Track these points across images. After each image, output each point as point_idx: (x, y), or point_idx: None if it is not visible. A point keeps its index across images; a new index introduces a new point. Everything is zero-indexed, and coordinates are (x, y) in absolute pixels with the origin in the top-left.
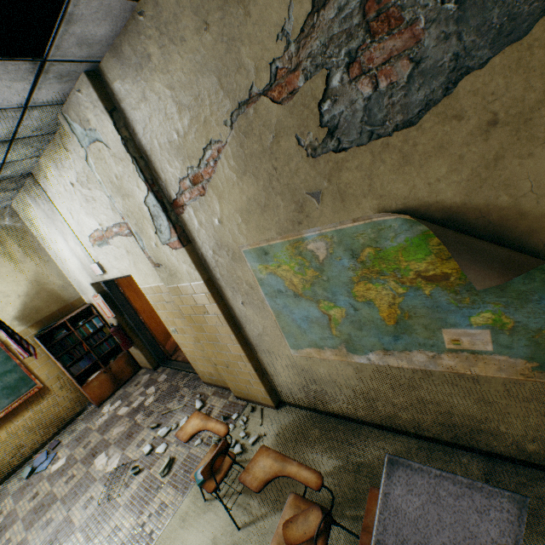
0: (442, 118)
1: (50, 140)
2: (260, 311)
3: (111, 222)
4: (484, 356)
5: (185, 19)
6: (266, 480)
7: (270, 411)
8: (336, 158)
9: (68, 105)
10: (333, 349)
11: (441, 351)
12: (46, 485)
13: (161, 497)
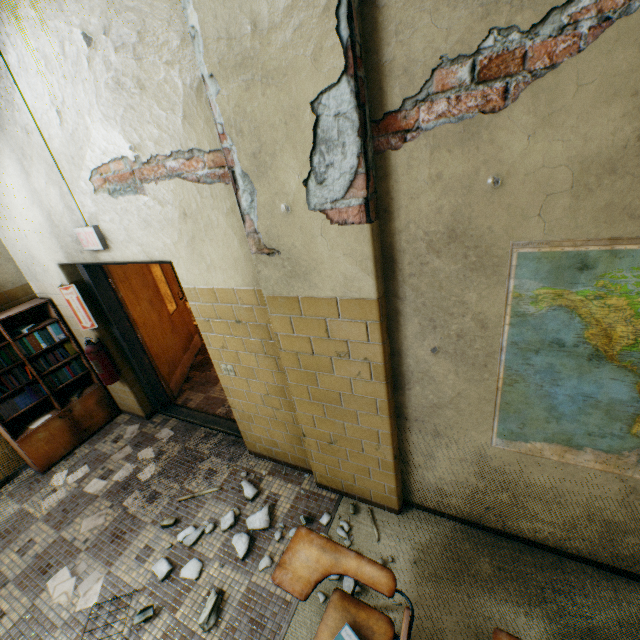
0: None
1: None
2: (470, 369)
3: (168, 146)
4: None
5: None
6: None
7: (387, 516)
8: None
9: None
10: (604, 453)
11: None
12: None
13: None
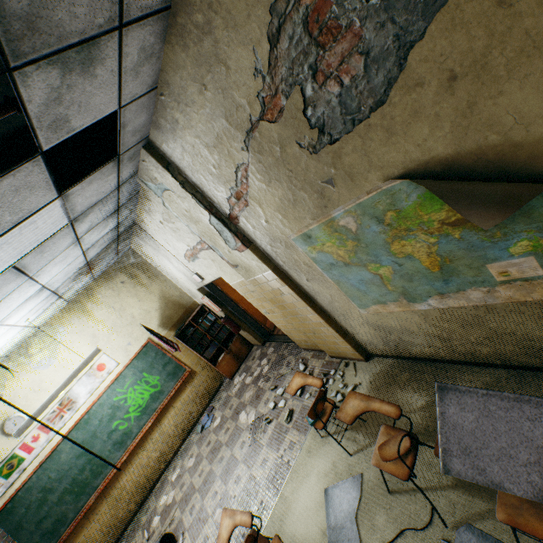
0: (406, 90)
1: (138, 197)
2: (322, 283)
3: (194, 242)
4: (539, 281)
5: (189, 88)
6: (356, 415)
7: (361, 364)
8: (333, 149)
9: (140, 172)
10: (394, 302)
11: (493, 285)
12: (213, 436)
13: (289, 438)
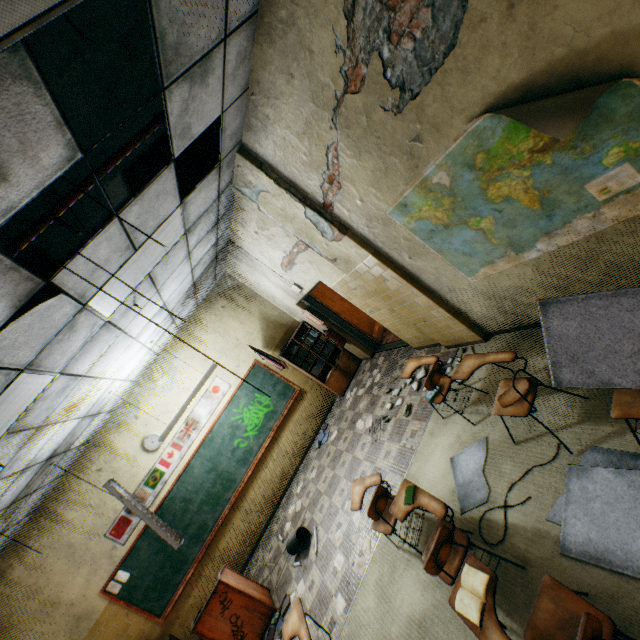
0: (472, 29)
1: (232, 210)
2: (425, 257)
3: (291, 246)
4: None
5: (277, 81)
6: (472, 371)
7: (480, 346)
8: (415, 104)
9: (235, 179)
10: (502, 258)
11: (597, 207)
12: (332, 448)
13: (410, 428)
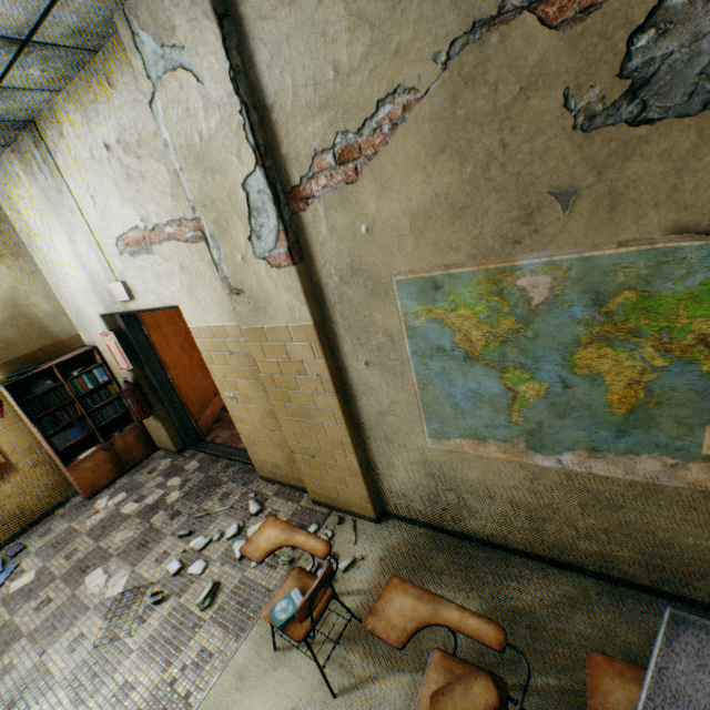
0: None
1: (84, 65)
2: (394, 377)
3: (165, 217)
4: None
5: None
6: (412, 630)
7: (367, 525)
8: (629, 136)
9: None
10: (502, 443)
11: (691, 458)
12: (1, 612)
13: (201, 641)
